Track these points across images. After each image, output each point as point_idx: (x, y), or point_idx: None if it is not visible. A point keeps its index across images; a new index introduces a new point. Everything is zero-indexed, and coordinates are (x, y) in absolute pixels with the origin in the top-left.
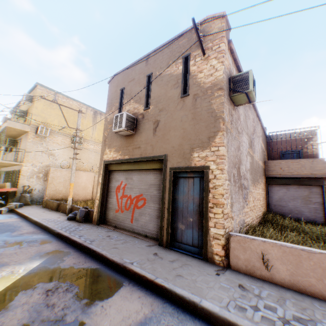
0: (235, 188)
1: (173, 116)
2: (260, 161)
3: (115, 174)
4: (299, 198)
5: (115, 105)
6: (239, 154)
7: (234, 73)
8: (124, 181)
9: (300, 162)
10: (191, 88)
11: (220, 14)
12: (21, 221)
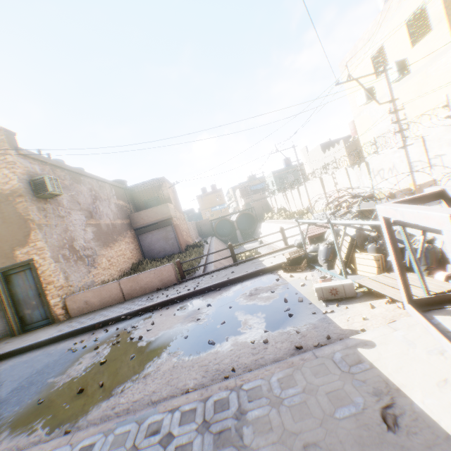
0: (69, 264)
1: None
2: (117, 221)
3: None
4: (162, 238)
5: None
6: (70, 234)
7: (37, 170)
8: None
9: (154, 210)
10: None
11: None
12: None
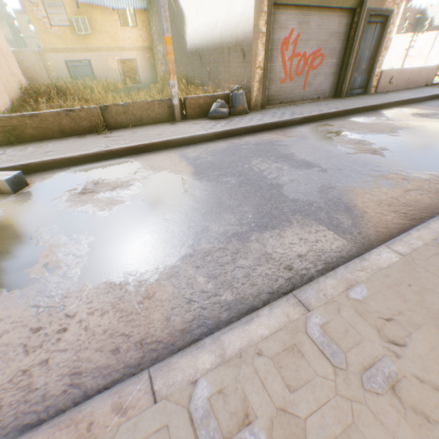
0: None
1: None
2: None
3: (280, 14)
4: None
5: None
6: None
7: None
8: (296, 30)
9: None
10: None
11: None
12: (187, 149)
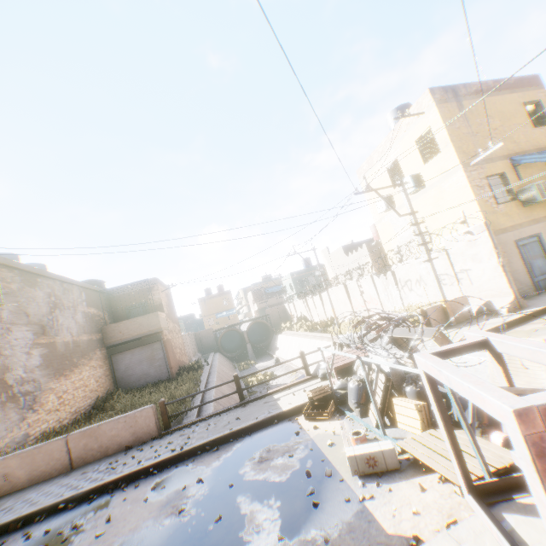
0: None
1: None
2: (83, 336)
3: None
4: (146, 359)
5: None
6: (3, 362)
7: None
8: None
9: (139, 321)
10: None
11: None
12: None
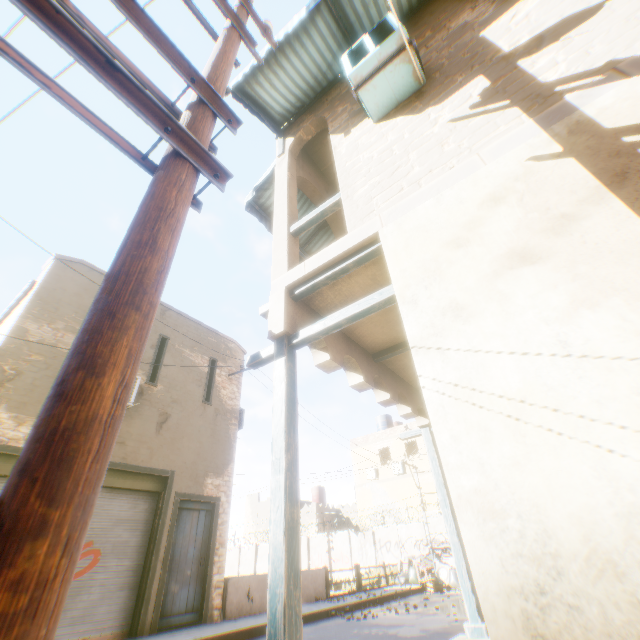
0: None
1: (191, 419)
2: None
3: (0, 487)
4: None
5: (70, 322)
6: None
7: None
8: None
9: None
10: (214, 398)
11: (244, 350)
12: None
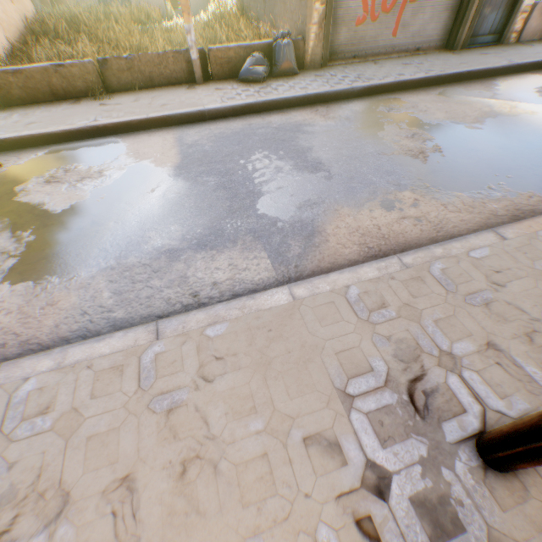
0: None
1: None
2: None
3: None
4: None
5: None
6: None
7: None
8: None
9: None
10: None
11: None
12: (191, 130)
